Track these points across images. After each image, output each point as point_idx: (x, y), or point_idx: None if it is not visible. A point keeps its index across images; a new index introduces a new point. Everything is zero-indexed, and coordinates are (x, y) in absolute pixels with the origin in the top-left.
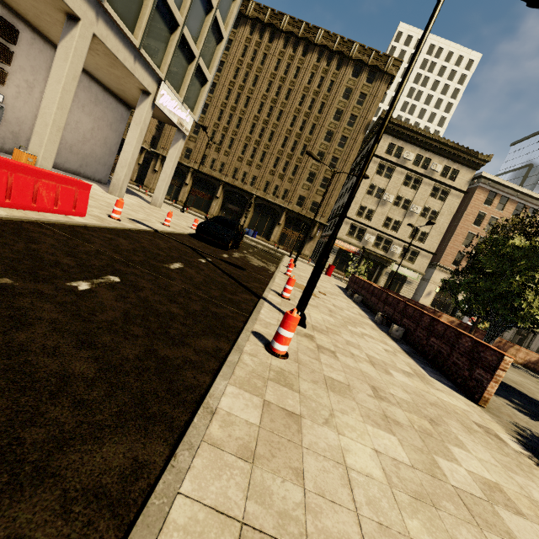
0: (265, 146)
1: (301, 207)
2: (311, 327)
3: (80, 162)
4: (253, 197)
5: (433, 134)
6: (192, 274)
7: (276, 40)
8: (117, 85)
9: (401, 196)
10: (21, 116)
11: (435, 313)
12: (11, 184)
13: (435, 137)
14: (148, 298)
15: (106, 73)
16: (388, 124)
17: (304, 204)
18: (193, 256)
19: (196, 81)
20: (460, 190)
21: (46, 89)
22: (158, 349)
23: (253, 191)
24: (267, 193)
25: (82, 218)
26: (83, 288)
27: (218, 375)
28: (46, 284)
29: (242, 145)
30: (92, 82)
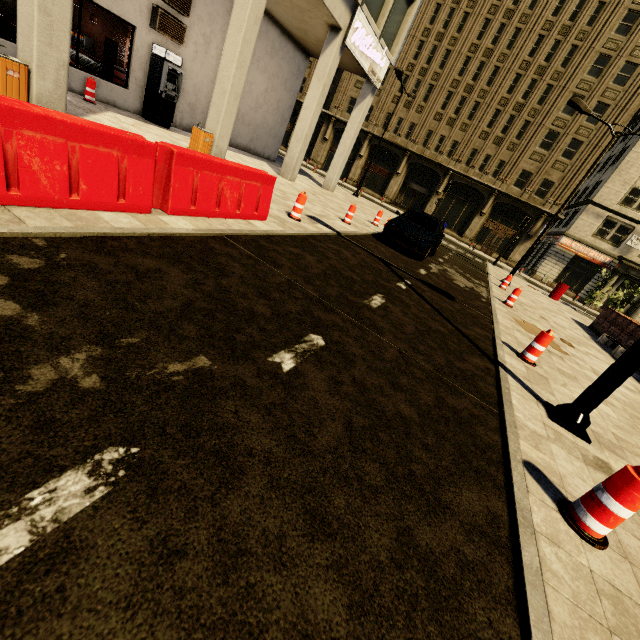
0: (480, 94)
1: (522, 189)
2: (593, 437)
3: (251, 136)
4: (449, 173)
5: None
6: (399, 318)
7: None
8: (299, 23)
9: None
10: (198, 83)
11: None
12: (196, 185)
13: None
14: (365, 382)
15: (288, 8)
16: None
17: (528, 184)
18: (389, 278)
19: None
20: None
21: (225, 43)
22: (414, 529)
23: (450, 165)
24: (470, 167)
25: (264, 223)
26: (288, 367)
27: (530, 622)
28: (246, 362)
29: (445, 94)
30: (269, 25)
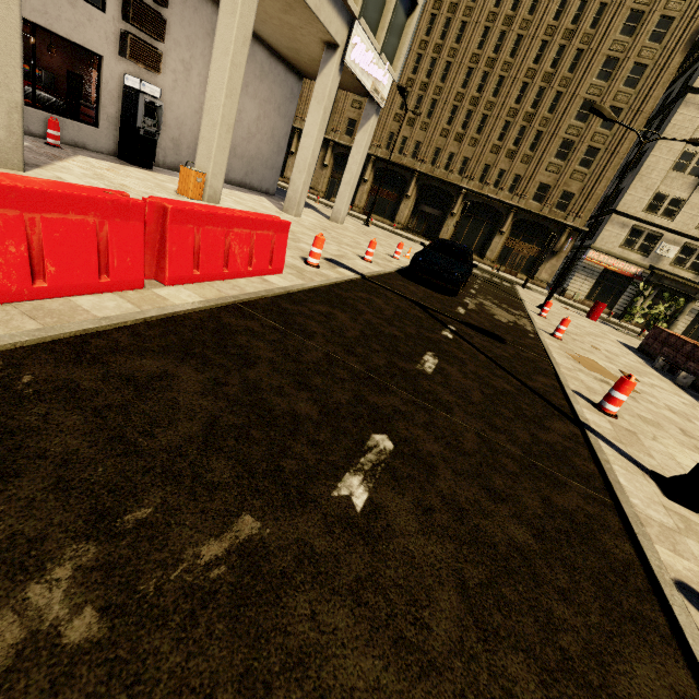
0: (487, 106)
1: (542, 203)
2: None
3: (245, 169)
4: (463, 192)
5: None
6: (461, 383)
7: None
8: (289, 42)
9: None
10: (180, 115)
11: None
12: (198, 244)
13: None
14: (458, 498)
15: (276, 26)
16: None
17: (547, 197)
18: (431, 326)
19: (400, 9)
20: None
21: (211, 69)
22: None
23: (463, 183)
24: (485, 184)
25: (280, 277)
26: (360, 501)
27: None
28: (307, 509)
29: (450, 109)
30: (256, 46)
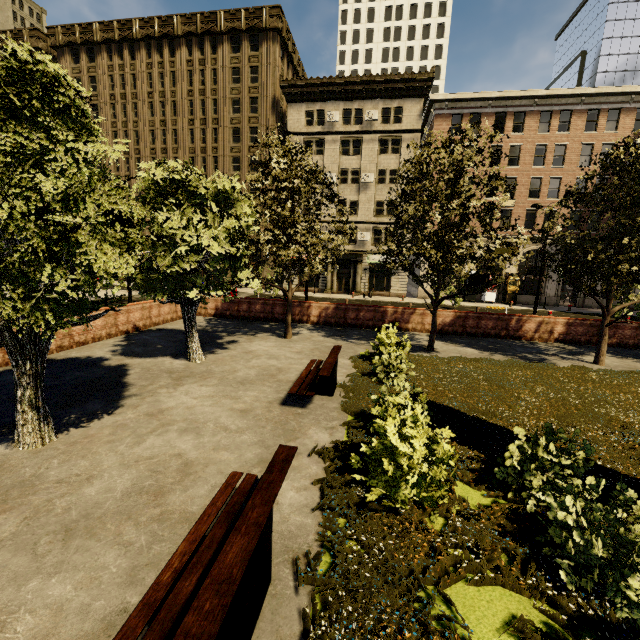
0: None
1: None
2: None
3: None
4: None
5: (349, 76)
6: None
7: (138, 54)
8: None
9: (346, 170)
10: None
11: (302, 305)
12: None
13: (354, 79)
14: None
15: None
16: (293, 89)
17: None
18: None
19: None
20: (412, 131)
21: None
22: None
23: None
24: None
25: None
26: None
27: None
28: None
29: None
30: None
